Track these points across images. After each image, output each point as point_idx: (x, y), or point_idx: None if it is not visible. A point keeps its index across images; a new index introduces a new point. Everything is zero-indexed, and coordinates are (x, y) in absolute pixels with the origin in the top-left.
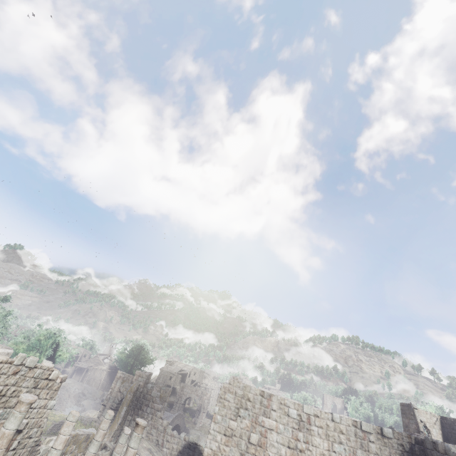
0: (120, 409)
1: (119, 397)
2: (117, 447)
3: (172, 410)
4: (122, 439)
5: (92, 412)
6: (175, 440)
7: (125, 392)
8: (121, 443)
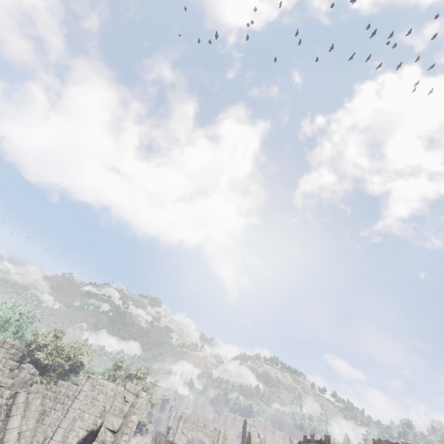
0: None
1: (183, 440)
2: None
3: None
4: None
5: None
6: None
7: (189, 433)
8: None
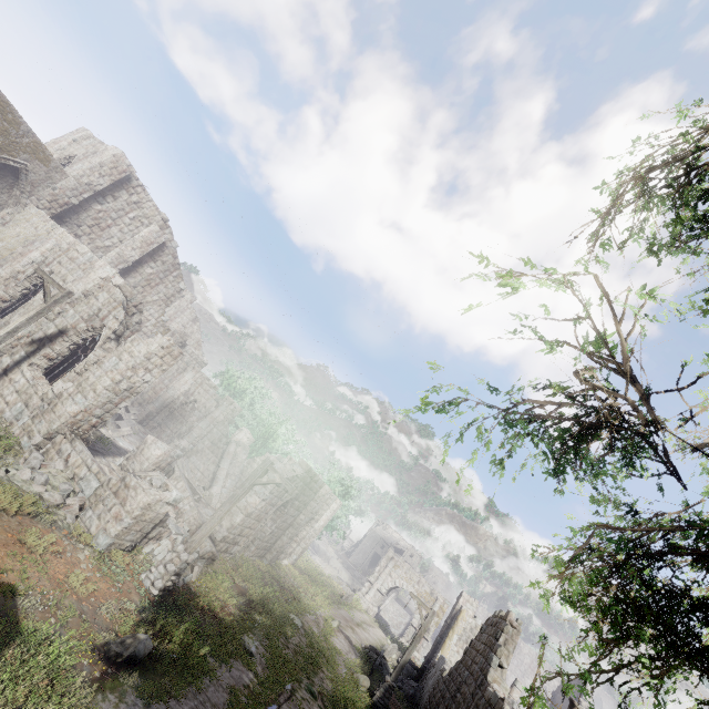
0: (451, 635)
1: (389, 583)
2: None
3: None
4: None
5: (319, 560)
6: None
7: (398, 580)
8: None
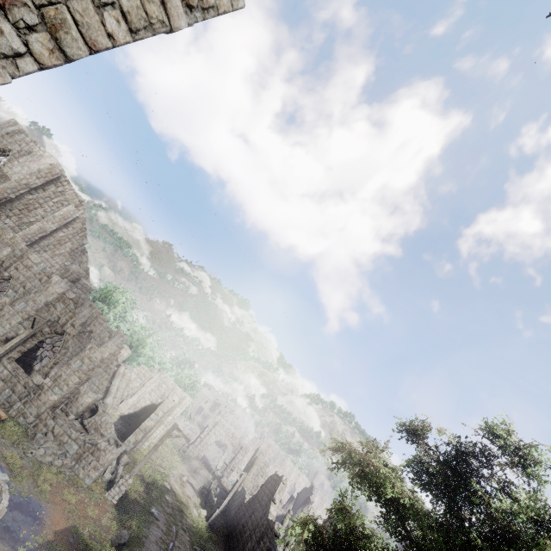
0: (249, 473)
1: (214, 438)
2: None
3: None
4: None
5: None
6: None
7: (219, 436)
8: None
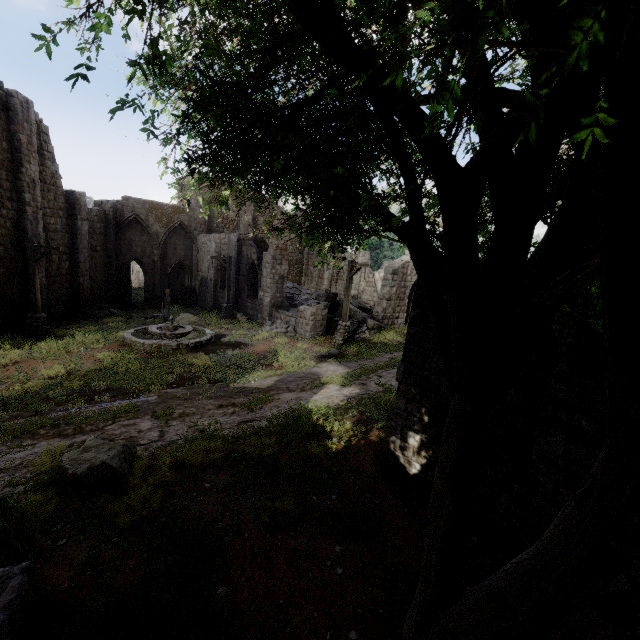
0: None
1: None
2: None
3: None
4: None
5: None
6: None
7: None
8: None
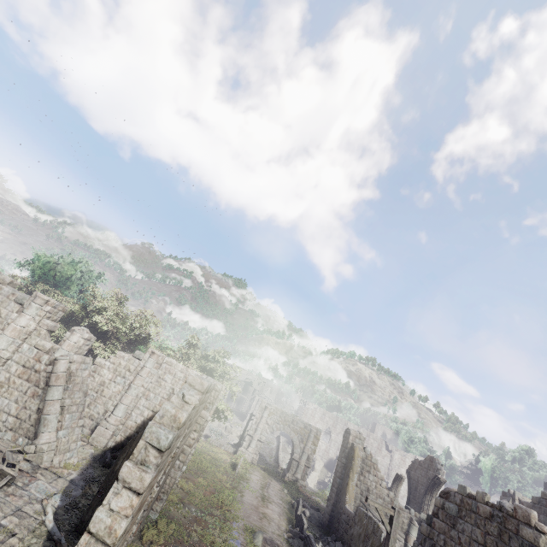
0: (352, 476)
1: (268, 431)
2: (411, 541)
3: (245, 421)
4: (415, 532)
5: None
6: (405, 514)
7: (275, 426)
8: (415, 536)
